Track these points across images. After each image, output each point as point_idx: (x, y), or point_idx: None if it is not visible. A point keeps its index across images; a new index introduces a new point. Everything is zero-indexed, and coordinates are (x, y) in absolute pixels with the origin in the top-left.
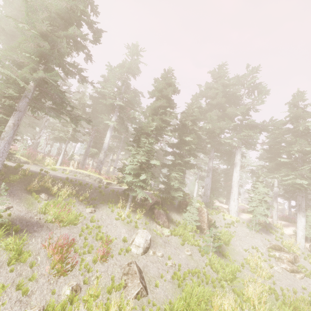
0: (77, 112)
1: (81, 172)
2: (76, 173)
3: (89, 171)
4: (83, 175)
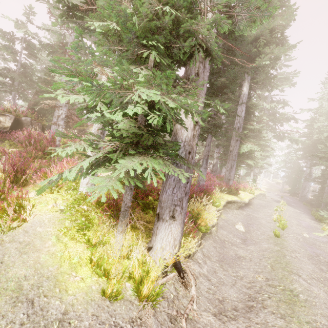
0: (264, 138)
1: (262, 194)
2: (260, 195)
3: (260, 190)
4: (262, 195)
